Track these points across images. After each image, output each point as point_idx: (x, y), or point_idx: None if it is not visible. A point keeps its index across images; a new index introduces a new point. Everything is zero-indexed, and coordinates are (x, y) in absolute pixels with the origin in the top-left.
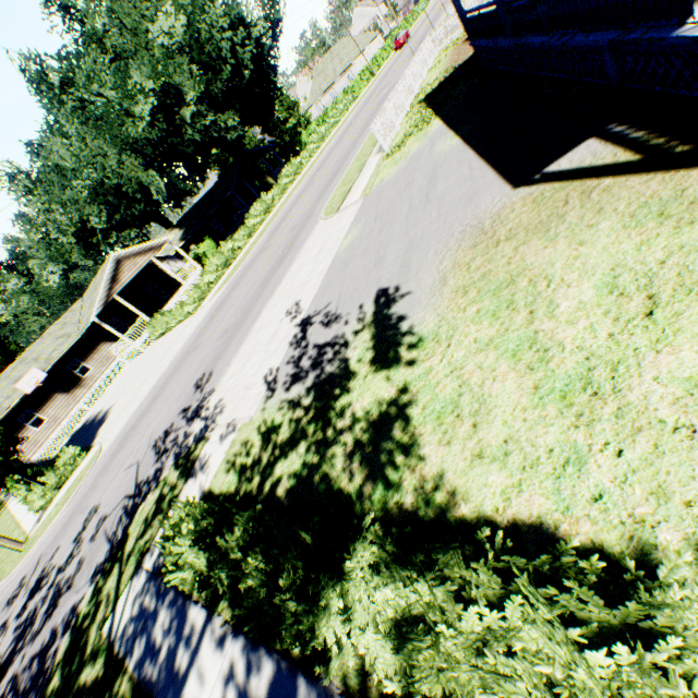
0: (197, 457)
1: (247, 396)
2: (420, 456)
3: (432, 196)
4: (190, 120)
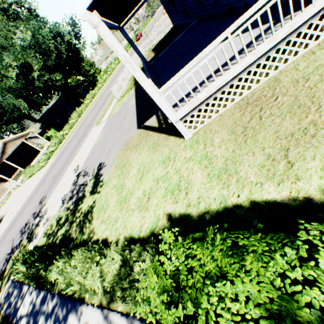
0: (35, 233)
1: (55, 206)
2: (92, 223)
3: (122, 125)
4: (37, 77)
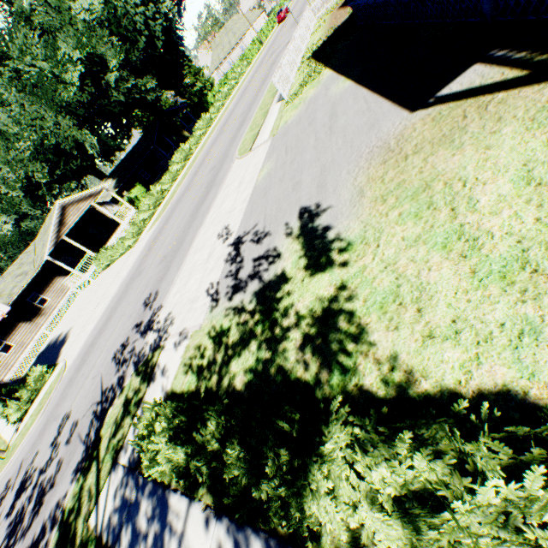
0: (156, 363)
1: (193, 308)
2: (370, 342)
3: (335, 128)
4: (114, 84)
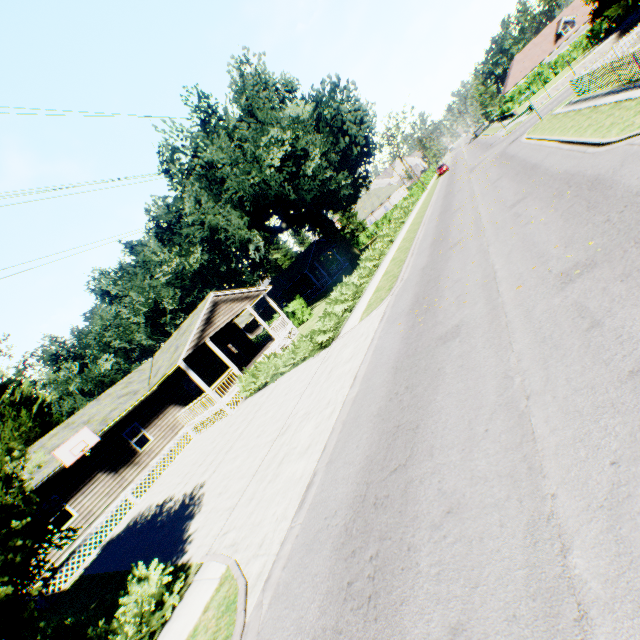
0: None
1: None
2: None
3: None
4: (310, 174)
